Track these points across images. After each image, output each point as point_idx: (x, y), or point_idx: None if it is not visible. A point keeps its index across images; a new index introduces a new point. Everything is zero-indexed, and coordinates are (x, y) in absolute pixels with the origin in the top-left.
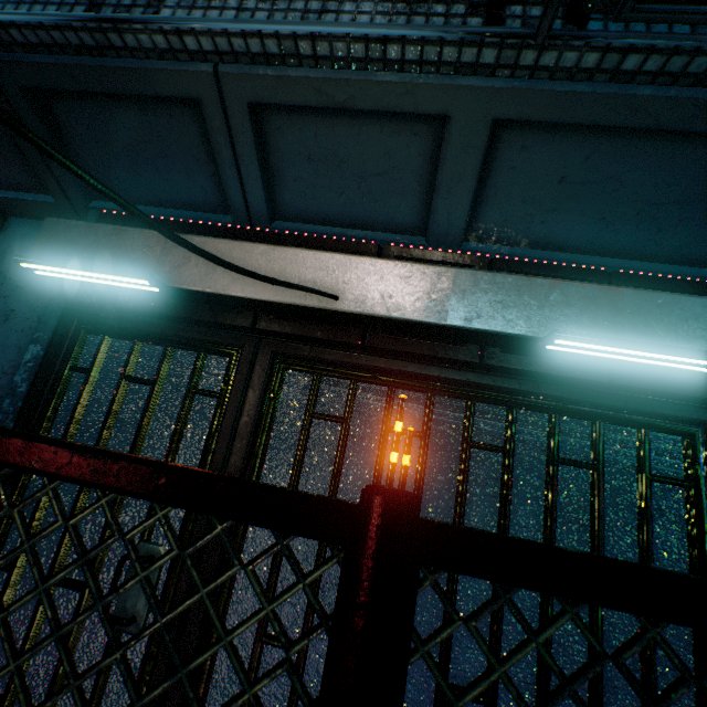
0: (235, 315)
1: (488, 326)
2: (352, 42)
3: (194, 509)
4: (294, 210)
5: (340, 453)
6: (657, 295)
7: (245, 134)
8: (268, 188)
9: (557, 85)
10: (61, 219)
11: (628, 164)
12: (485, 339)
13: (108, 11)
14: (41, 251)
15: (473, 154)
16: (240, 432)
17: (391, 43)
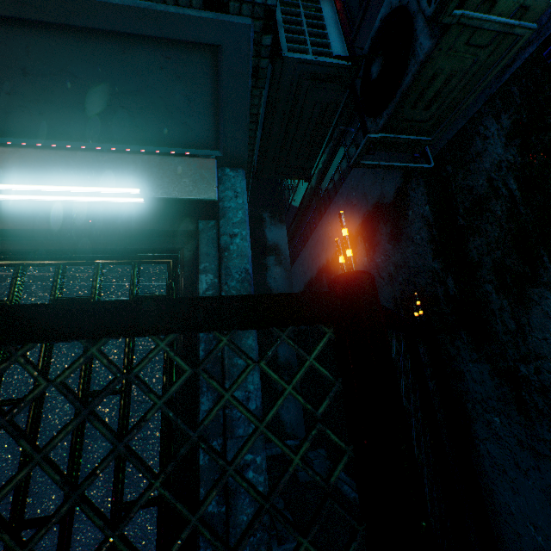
0: None
1: None
2: None
3: None
4: None
5: None
6: (105, 155)
7: None
8: None
9: None
10: None
11: (65, 57)
12: None
13: None
14: None
15: None
16: None
17: None
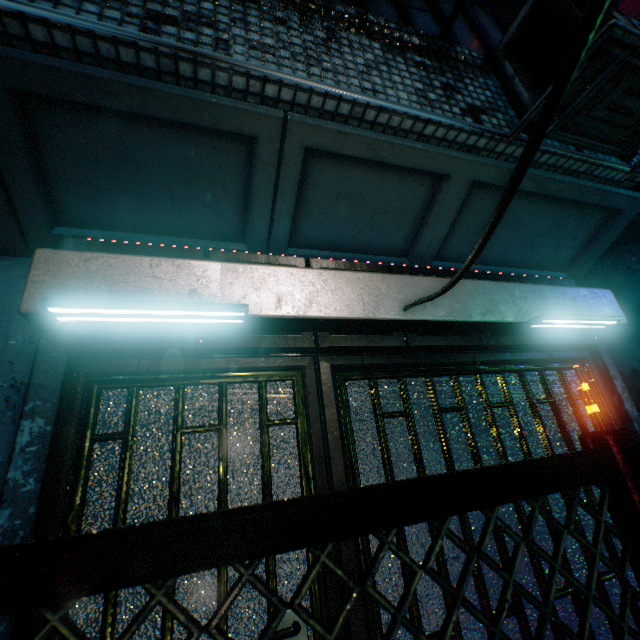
0: (296, 337)
1: (495, 317)
2: (406, 118)
3: (520, 498)
4: (309, 238)
5: (416, 441)
6: (557, 287)
7: (293, 172)
8: (293, 219)
9: (509, 165)
10: (63, 249)
11: (526, 212)
12: (488, 327)
13: (170, 39)
14: (45, 290)
15: (457, 201)
16: (332, 450)
17: (431, 124)
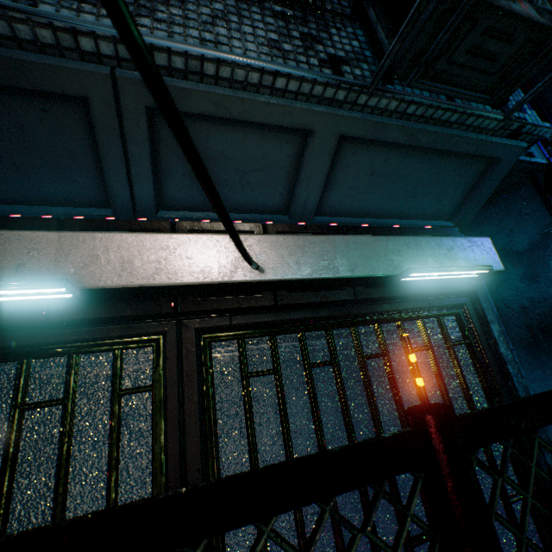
0: (153, 304)
1: (364, 272)
2: (251, 71)
3: (304, 504)
4: (179, 200)
5: (282, 399)
6: (433, 238)
7: (140, 133)
8: (156, 182)
9: (375, 118)
10: None
11: (403, 165)
12: (360, 282)
13: None
14: None
15: (326, 157)
16: (188, 416)
17: (280, 77)
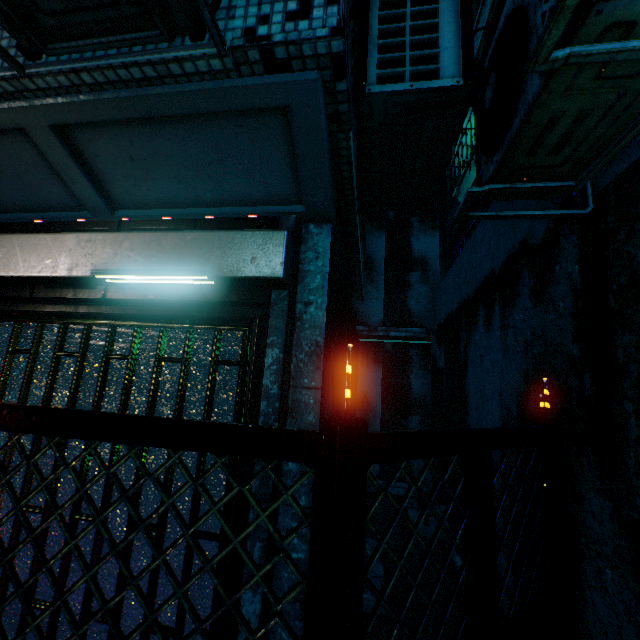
0: None
1: (82, 272)
2: None
3: None
4: (1, 205)
5: (27, 374)
6: (189, 234)
7: None
8: None
9: (64, 99)
10: None
11: (158, 142)
12: (94, 281)
13: None
14: None
15: (59, 150)
16: None
17: None
